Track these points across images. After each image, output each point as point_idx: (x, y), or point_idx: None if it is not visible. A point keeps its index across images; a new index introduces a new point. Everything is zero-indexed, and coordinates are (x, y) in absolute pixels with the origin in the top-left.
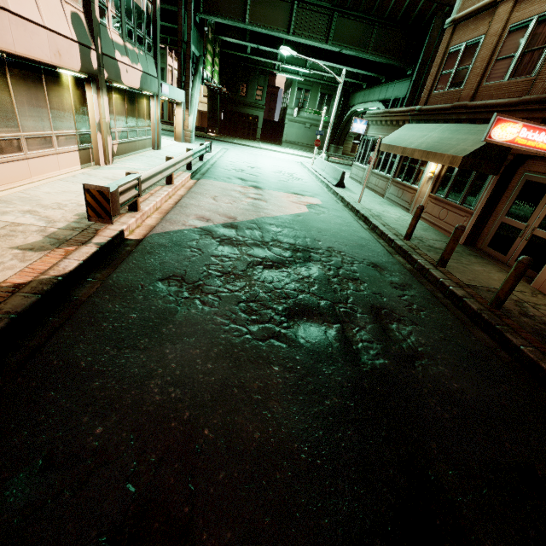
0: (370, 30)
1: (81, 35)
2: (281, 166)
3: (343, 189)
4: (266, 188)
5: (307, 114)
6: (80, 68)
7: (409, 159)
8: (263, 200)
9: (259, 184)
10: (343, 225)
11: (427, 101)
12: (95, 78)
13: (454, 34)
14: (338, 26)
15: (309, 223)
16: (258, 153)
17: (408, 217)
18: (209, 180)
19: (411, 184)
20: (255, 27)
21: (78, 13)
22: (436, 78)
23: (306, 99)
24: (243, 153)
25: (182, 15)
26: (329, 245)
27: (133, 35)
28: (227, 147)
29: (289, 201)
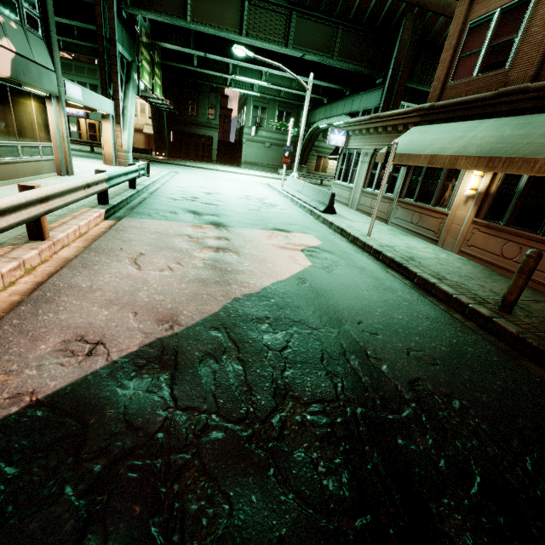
0: (334, 33)
1: None
2: (247, 190)
3: (335, 216)
4: (233, 225)
5: (266, 133)
6: None
7: (422, 173)
8: (231, 249)
9: (222, 219)
10: (381, 290)
11: (441, 96)
12: None
13: (473, 4)
14: (298, 27)
15: (328, 299)
16: (216, 176)
17: (444, 253)
18: (137, 219)
19: (433, 206)
20: (199, 26)
21: None
22: (451, 65)
23: (263, 117)
24: (197, 177)
25: (100, 4)
26: (406, 371)
27: None
28: (177, 170)
29: (274, 246)
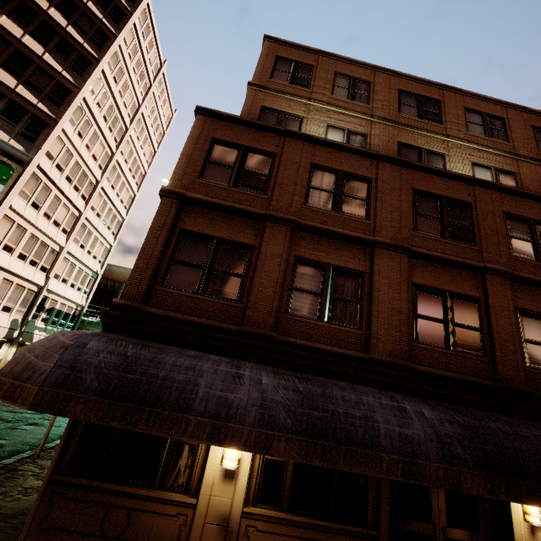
0: None
1: (14, 325)
2: None
3: None
4: None
5: None
6: (4, 337)
7: None
8: None
9: None
10: None
11: None
12: (13, 341)
13: None
14: None
15: None
16: None
17: None
18: None
19: None
20: None
21: (18, 318)
22: None
23: None
24: None
25: None
26: None
27: (56, 323)
28: None
29: None
